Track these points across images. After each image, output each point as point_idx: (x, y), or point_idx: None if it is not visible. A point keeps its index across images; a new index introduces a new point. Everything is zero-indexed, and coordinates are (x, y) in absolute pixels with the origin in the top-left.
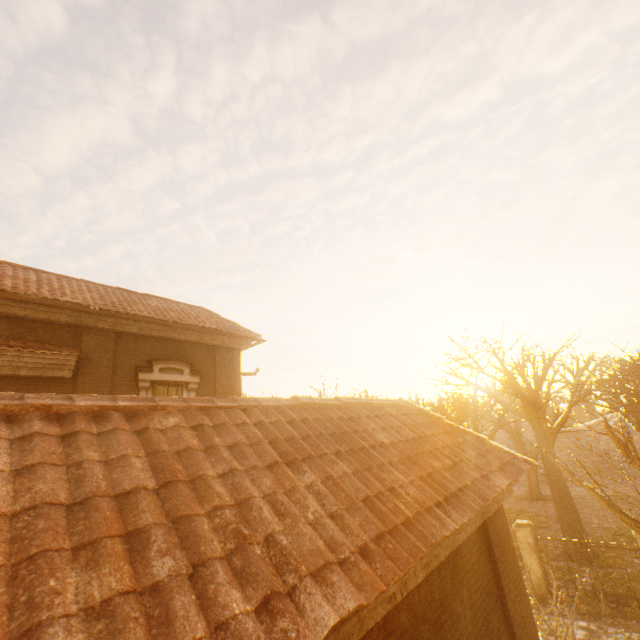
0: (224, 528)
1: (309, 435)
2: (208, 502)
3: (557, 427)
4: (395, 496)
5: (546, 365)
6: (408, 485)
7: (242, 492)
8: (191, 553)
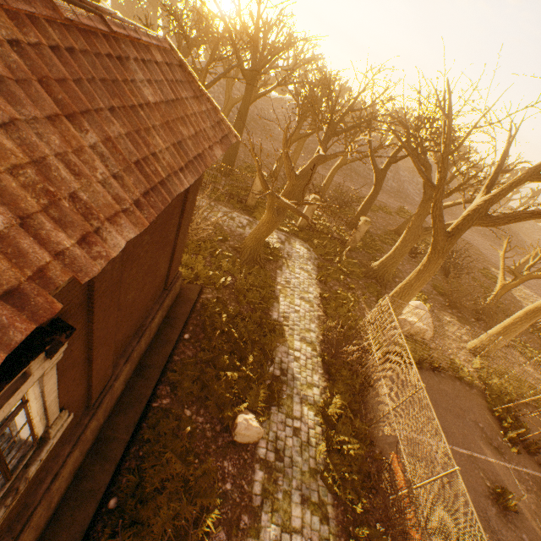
0: (33, 187)
1: (82, 80)
2: (4, 160)
3: (260, 95)
4: (156, 161)
5: (286, 47)
6: (166, 152)
7: (35, 151)
8: (14, 209)
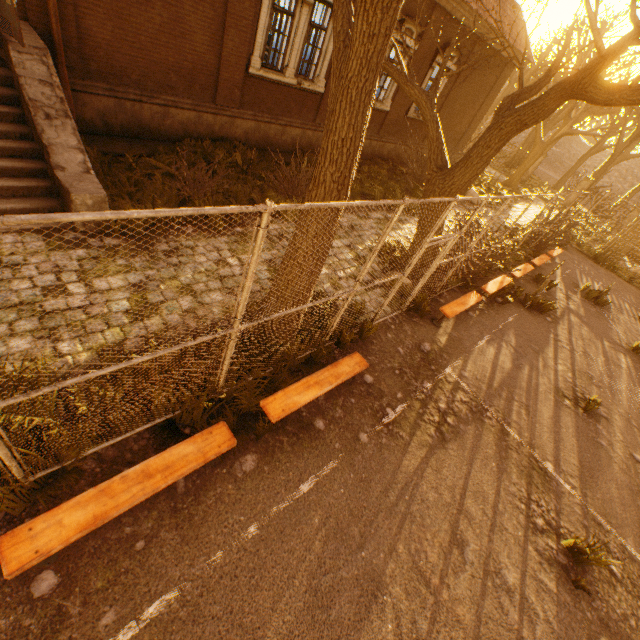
0: (488, 3)
1: None
2: None
3: None
4: (503, 25)
5: None
6: (506, 26)
7: None
8: (485, 3)
